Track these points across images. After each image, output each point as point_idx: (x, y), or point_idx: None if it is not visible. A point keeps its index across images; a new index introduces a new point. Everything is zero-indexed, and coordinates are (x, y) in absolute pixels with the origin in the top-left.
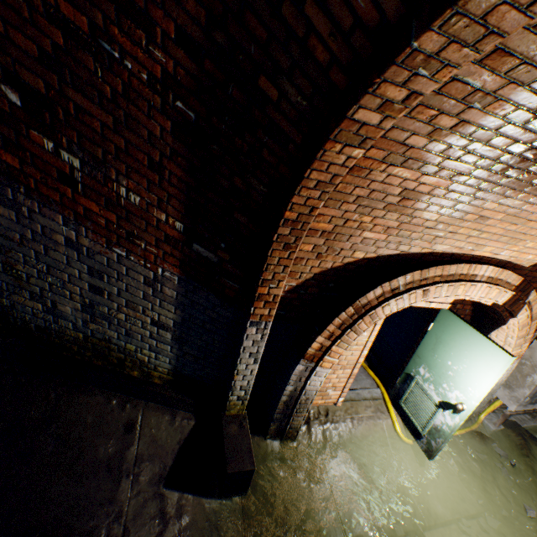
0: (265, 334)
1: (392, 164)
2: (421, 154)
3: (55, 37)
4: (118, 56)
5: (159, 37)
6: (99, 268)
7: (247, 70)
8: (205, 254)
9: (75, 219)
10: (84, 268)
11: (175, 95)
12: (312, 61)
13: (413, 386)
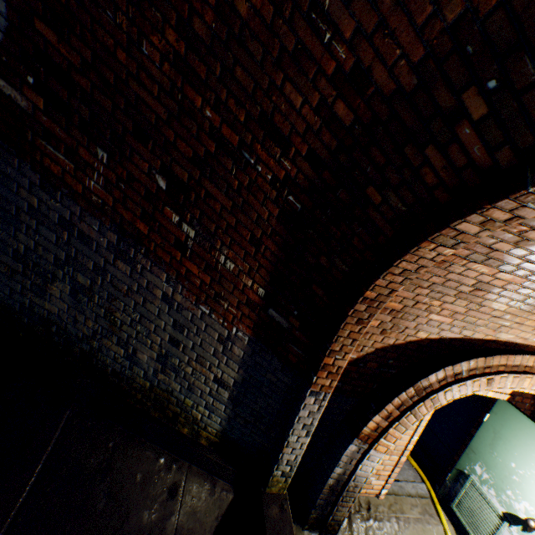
0: (322, 405)
1: (472, 261)
2: (503, 256)
3: (209, 146)
4: (253, 162)
5: (292, 153)
6: (182, 322)
7: (358, 181)
8: (277, 319)
9: (176, 277)
10: (170, 321)
11: (290, 191)
12: (420, 182)
13: (467, 487)
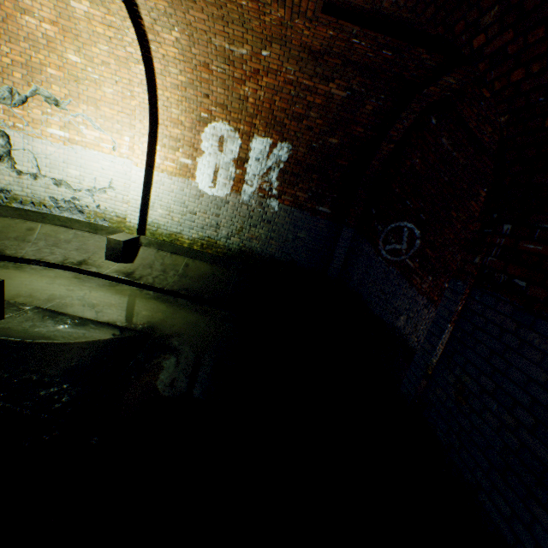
0: None
1: None
2: None
3: None
4: None
5: None
6: None
7: None
8: None
9: None
10: None
11: None
12: None
13: None
